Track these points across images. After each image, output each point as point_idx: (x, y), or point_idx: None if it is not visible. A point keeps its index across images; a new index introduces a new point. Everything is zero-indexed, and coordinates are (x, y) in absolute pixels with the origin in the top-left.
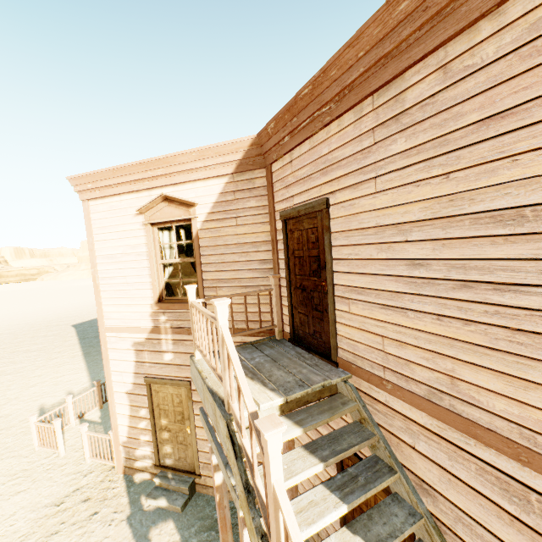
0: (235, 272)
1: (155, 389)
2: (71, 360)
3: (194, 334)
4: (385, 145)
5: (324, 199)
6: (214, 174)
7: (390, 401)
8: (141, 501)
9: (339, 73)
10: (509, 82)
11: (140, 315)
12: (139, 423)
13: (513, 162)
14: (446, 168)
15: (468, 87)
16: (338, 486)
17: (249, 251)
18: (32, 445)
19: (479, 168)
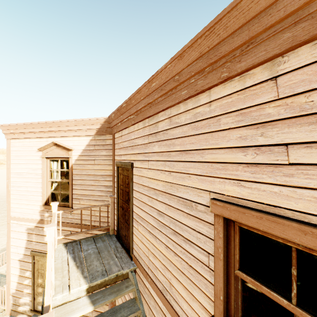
0: (91, 191)
1: (37, 259)
2: None
3: None
4: (152, 145)
5: (130, 163)
6: (84, 134)
7: (150, 288)
8: None
9: (135, 102)
10: (188, 137)
11: (33, 211)
12: (24, 280)
13: (189, 177)
14: (170, 168)
15: (177, 132)
16: None
17: (100, 180)
18: None
19: (180, 174)
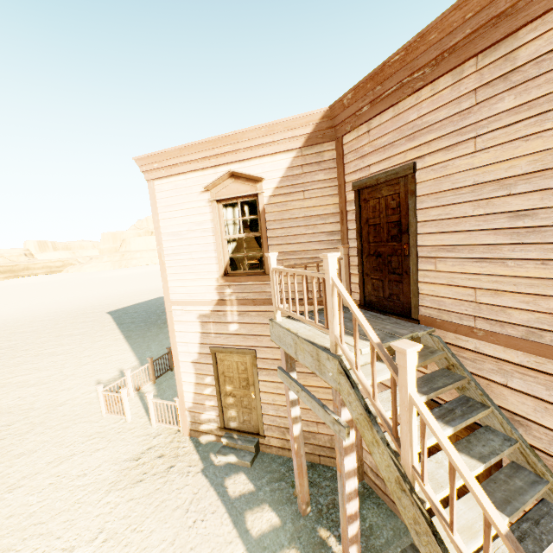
0: (302, 244)
1: (220, 358)
2: (115, 342)
3: (275, 299)
4: (489, 104)
5: (411, 164)
6: (282, 148)
7: (481, 347)
8: (211, 458)
9: (439, 36)
10: None
11: (205, 289)
12: (204, 389)
13: None
14: None
15: None
16: (438, 416)
17: (316, 224)
18: (99, 412)
19: None
